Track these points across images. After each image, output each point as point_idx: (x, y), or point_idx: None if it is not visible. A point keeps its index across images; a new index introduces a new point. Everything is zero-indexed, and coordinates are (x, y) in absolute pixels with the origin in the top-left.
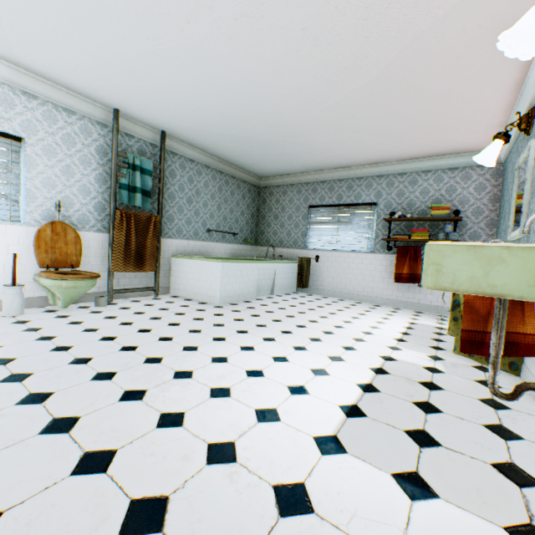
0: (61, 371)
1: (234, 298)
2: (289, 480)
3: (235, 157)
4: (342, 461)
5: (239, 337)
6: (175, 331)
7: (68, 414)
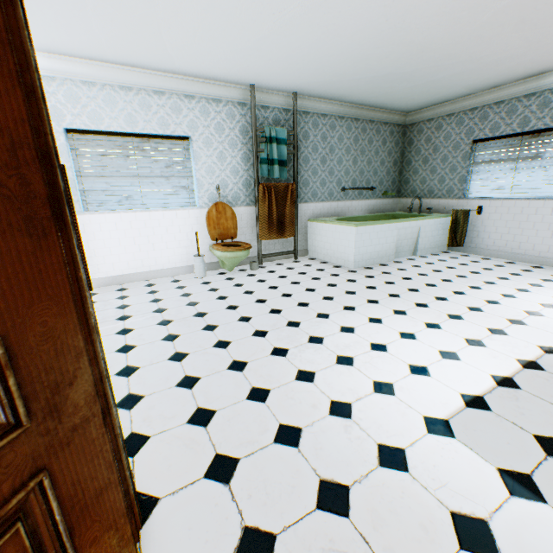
0: (233, 326)
1: (368, 262)
2: (392, 443)
3: (372, 99)
4: (446, 443)
5: (368, 307)
6: (311, 297)
7: (241, 359)
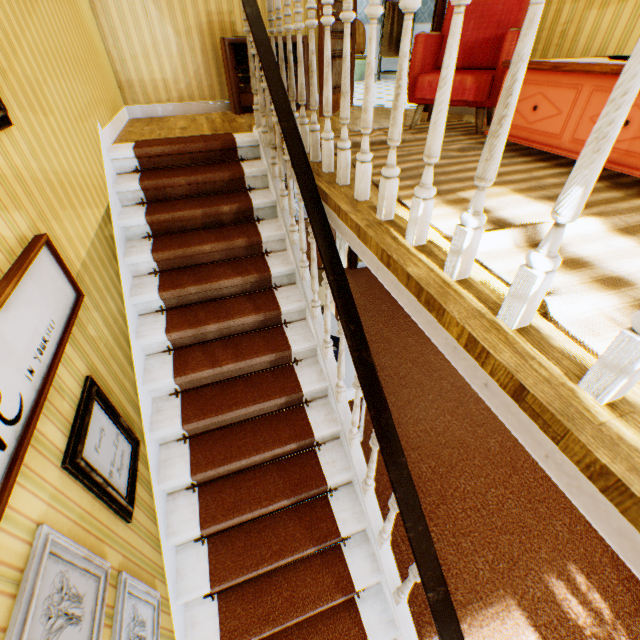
0: None
1: None
2: None
3: None
4: None
5: None
6: None
7: None
